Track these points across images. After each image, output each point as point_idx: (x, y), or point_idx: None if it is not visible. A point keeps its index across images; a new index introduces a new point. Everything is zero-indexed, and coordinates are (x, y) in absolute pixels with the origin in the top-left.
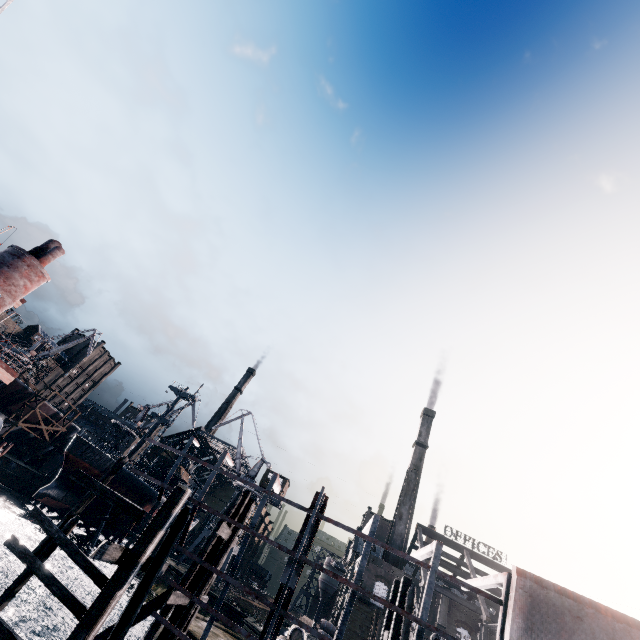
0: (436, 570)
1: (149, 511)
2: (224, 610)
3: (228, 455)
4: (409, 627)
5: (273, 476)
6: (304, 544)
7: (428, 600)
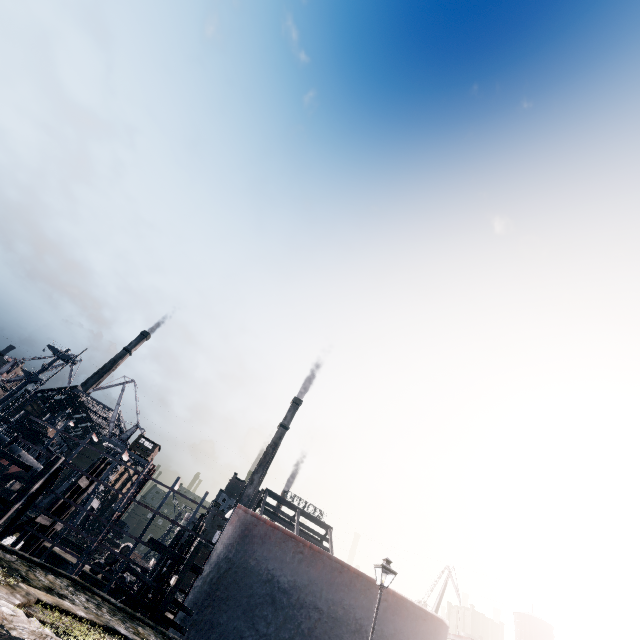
0: (201, 505)
1: (7, 464)
2: (74, 550)
3: (94, 435)
4: (192, 538)
5: (123, 451)
6: (133, 490)
7: (192, 518)
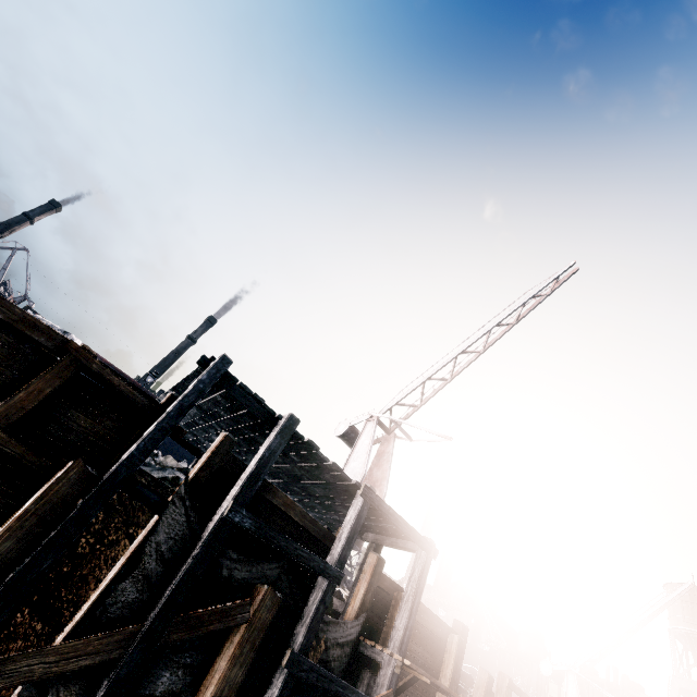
0: None
1: None
2: None
3: None
4: None
5: None
6: None
7: None
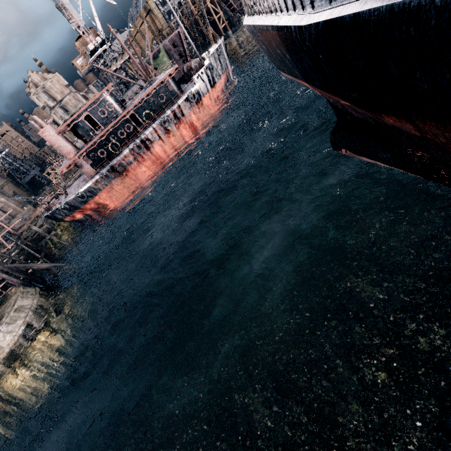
0: None
1: None
2: None
3: None
4: None
5: None
6: None
7: None
